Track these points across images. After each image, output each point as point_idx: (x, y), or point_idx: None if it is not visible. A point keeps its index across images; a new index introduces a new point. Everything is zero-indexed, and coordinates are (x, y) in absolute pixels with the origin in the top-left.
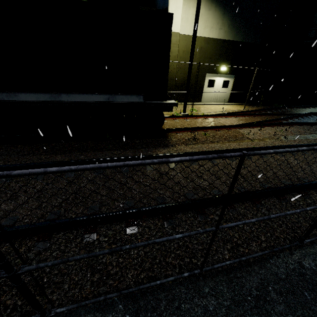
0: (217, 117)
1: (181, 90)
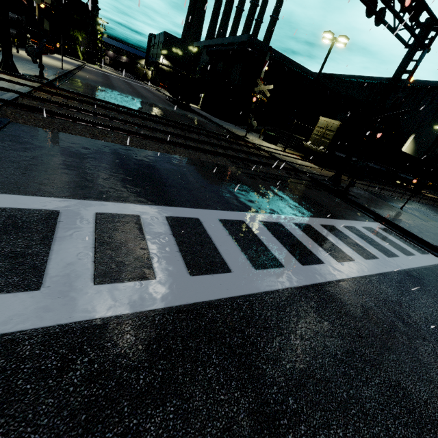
0: None
1: None
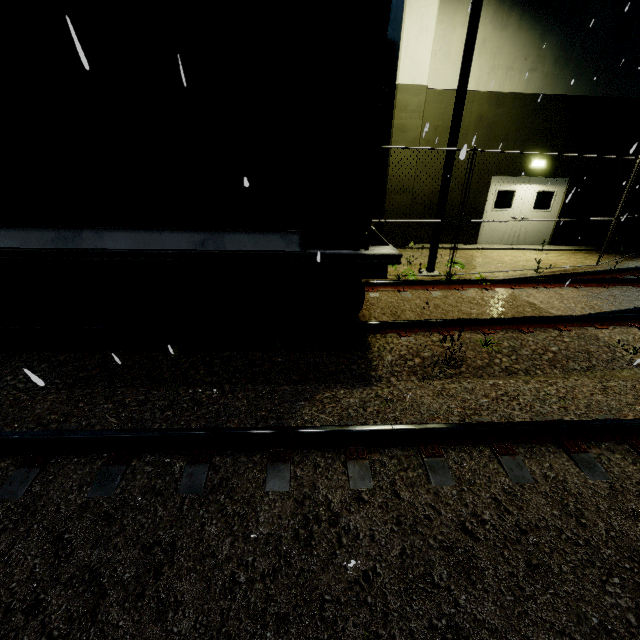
0: (522, 287)
1: (427, 216)
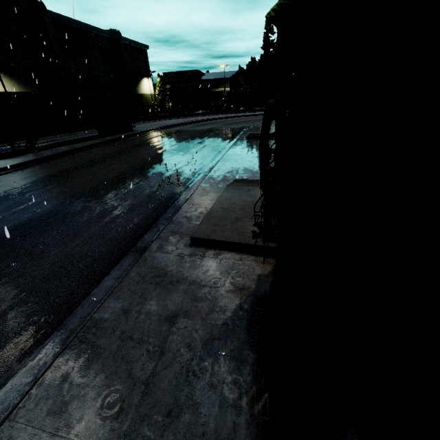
0: None
1: None
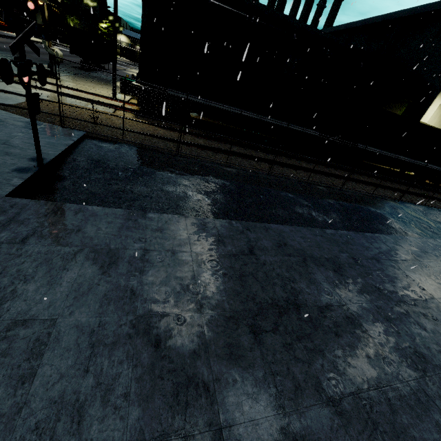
0: None
1: None
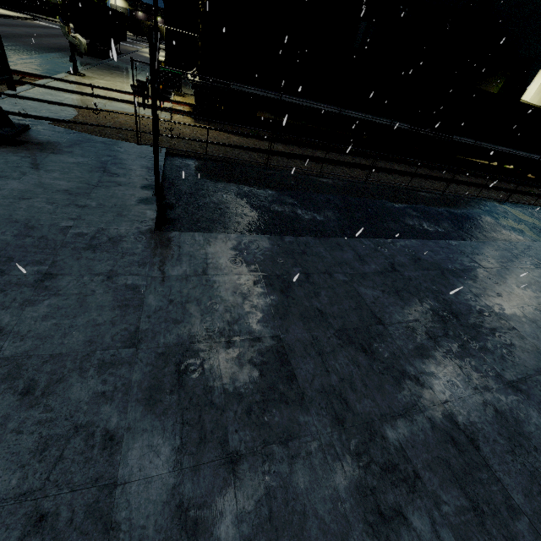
0: None
1: None
